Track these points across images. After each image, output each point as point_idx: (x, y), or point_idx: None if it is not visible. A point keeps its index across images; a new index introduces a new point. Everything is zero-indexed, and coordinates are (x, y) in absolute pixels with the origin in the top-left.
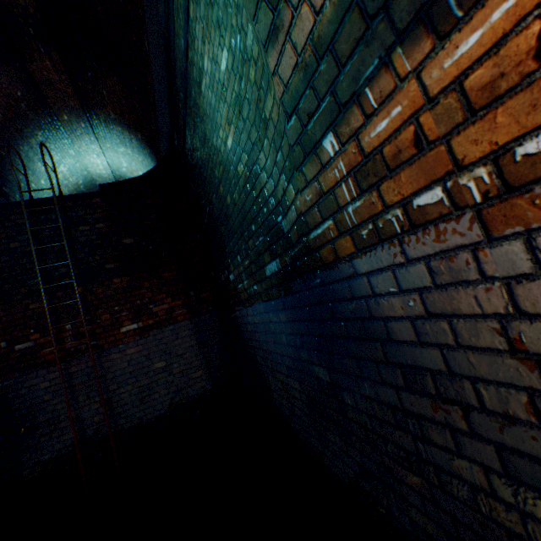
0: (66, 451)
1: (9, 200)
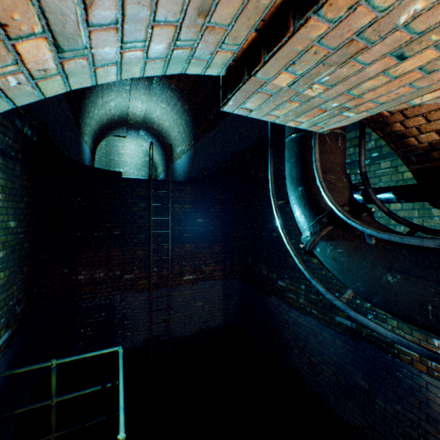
0: (139, 345)
1: (80, 129)
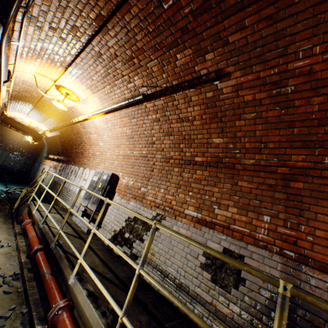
0: None
1: None
